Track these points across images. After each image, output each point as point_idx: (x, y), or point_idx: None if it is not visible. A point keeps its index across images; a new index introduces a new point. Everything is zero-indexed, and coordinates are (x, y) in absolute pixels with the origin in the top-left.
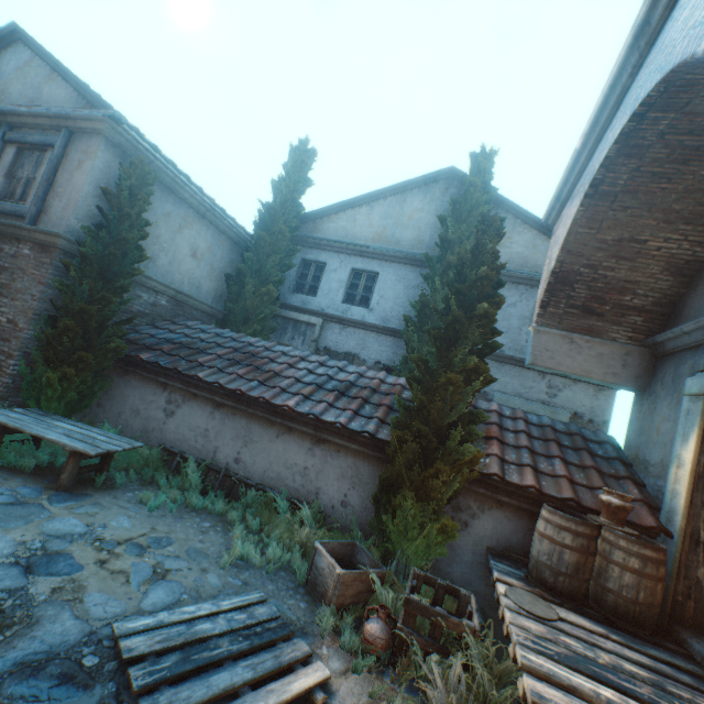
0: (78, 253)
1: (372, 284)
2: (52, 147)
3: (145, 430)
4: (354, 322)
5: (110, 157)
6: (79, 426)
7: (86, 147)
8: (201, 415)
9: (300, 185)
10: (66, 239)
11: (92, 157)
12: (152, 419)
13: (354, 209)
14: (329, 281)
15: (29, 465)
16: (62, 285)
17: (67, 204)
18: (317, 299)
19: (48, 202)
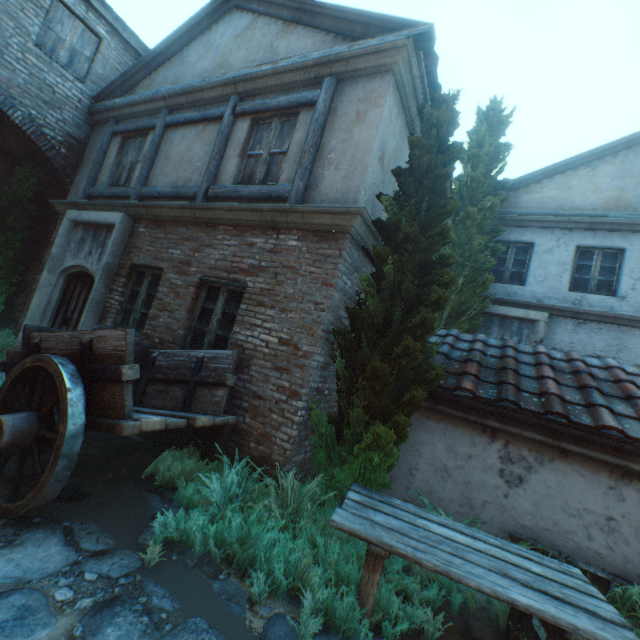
0: (360, 239)
1: (612, 264)
2: (305, 107)
3: (466, 503)
4: (600, 316)
5: (391, 105)
6: (454, 527)
7: (364, 94)
8: (587, 489)
9: (502, 150)
10: (364, 217)
11: (379, 103)
12: (476, 486)
13: (565, 173)
14: (542, 264)
15: (425, 627)
16: (367, 285)
17: (349, 171)
18: (527, 288)
19: (315, 174)
